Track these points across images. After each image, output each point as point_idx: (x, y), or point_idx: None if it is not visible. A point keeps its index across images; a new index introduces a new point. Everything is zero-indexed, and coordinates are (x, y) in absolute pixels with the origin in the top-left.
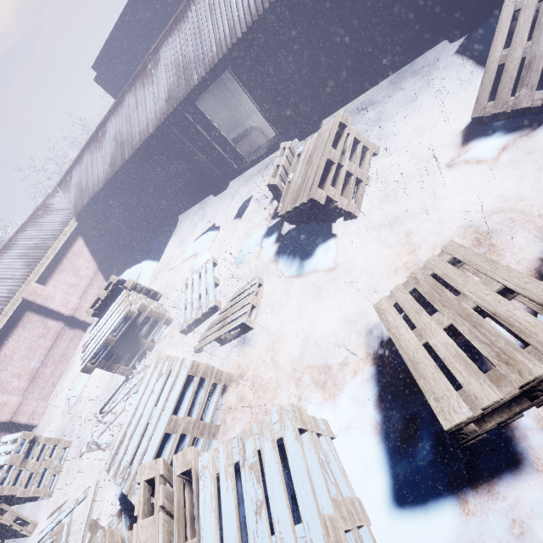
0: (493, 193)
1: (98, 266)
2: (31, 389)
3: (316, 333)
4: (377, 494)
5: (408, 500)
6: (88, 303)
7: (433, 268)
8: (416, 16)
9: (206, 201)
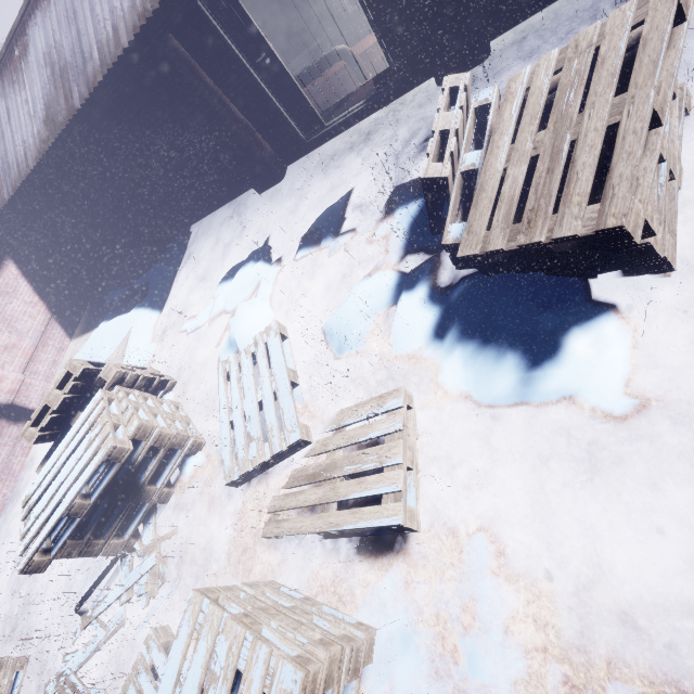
0: None
1: (52, 312)
2: None
3: (600, 571)
4: None
5: None
6: (40, 376)
7: None
8: None
9: (242, 201)
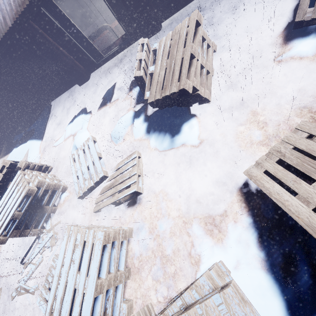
0: None
1: None
2: None
3: (193, 192)
4: (277, 314)
5: (301, 315)
6: None
7: (294, 144)
8: None
9: (73, 89)
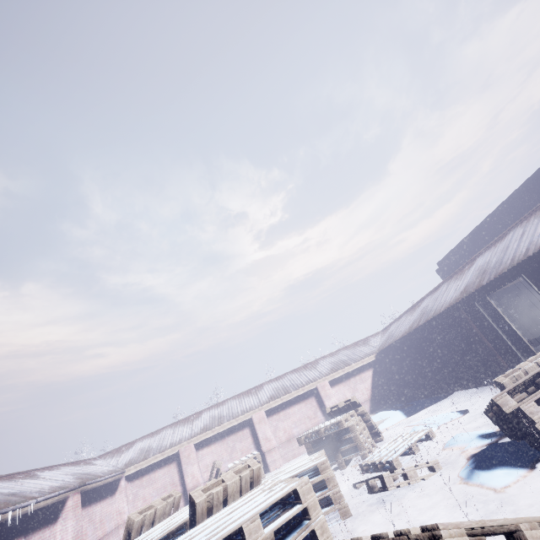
0: None
1: (371, 397)
2: (284, 445)
3: None
4: None
5: None
6: None
7: None
8: None
9: (485, 388)
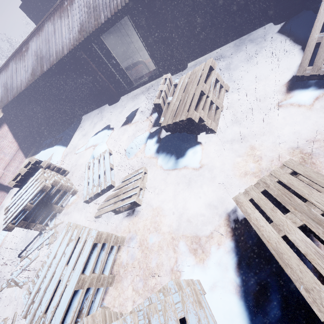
0: (311, 128)
1: (19, 146)
2: None
3: (187, 211)
4: None
5: None
6: (11, 172)
7: (279, 177)
8: (257, 2)
9: (103, 108)
